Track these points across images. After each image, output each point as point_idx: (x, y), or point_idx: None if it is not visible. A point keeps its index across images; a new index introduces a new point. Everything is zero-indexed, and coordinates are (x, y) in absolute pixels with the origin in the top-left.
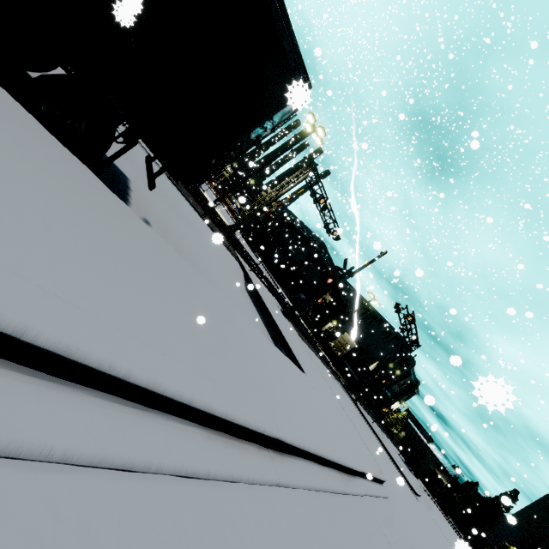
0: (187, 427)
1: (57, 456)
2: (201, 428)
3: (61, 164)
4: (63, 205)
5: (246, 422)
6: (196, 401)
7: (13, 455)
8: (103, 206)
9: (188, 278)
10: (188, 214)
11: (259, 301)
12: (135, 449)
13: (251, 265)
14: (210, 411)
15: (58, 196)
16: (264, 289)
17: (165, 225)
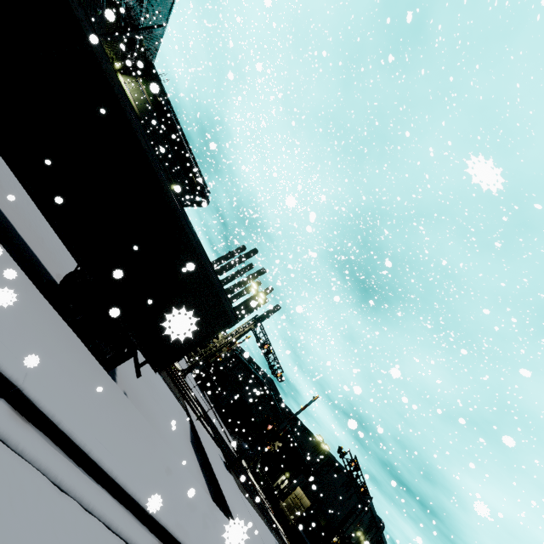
0: (155, 537)
1: (119, 530)
2: (160, 541)
3: (106, 383)
4: (111, 411)
5: (185, 541)
6: (162, 519)
7: (110, 525)
8: (120, 402)
9: (155, 441)
10: (150, 374)
11: (202, 453)
12: (138, 538)
13: (198, 412)
14: (167, 527)
15: (110, 407)
16: (208, 438)
17: (135, 391)
